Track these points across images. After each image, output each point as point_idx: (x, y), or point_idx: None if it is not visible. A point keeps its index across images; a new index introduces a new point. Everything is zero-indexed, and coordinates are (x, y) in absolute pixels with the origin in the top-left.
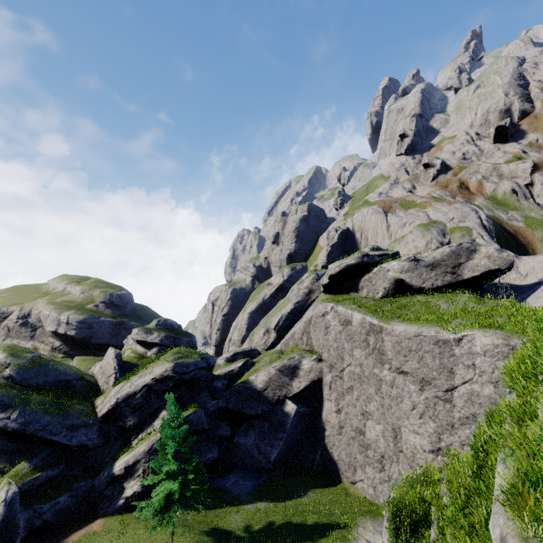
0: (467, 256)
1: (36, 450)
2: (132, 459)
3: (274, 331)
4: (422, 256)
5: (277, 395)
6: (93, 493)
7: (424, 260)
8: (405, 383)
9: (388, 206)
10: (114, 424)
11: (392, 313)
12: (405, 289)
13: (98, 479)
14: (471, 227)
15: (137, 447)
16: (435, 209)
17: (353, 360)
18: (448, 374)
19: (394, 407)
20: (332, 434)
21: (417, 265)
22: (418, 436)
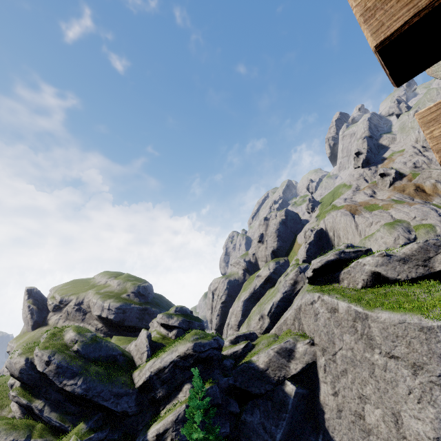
0: (435, 251)
1: (90, 414)
2: (162, 427)
3: (267, 317)
4: (392, 252)
5: (277, 376)
6: None
7: (395, 255)
8: (397, 367)
9: (353, 209)
10: (147, 395)
11: (374, 302)
12: (382, 281)
13: None
14: (433, 224)
15: (166, 416)
16: (397, 209)
17: (343, 344)
18: (438, 359)
19: (390, 391)
20: (331, 418)
21: (389, 260)
22: (420, 422)
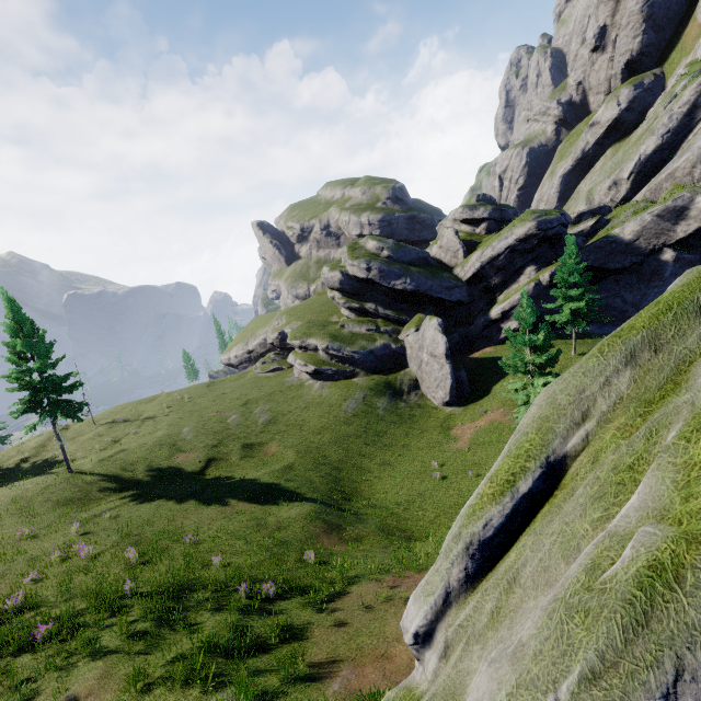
0: None
1: (420, 309)
2: (508, 306)
3: (626, 181)
4: None
5: (652, 245)
6: (470, 336)
7: None
8: None
9: None
10: (477, 286)
11: None
12: None
13: (474, 326)
14: None
15: (509, 297)
16: None
17: None
18: None
19: None
20: None
21: None
22: None
